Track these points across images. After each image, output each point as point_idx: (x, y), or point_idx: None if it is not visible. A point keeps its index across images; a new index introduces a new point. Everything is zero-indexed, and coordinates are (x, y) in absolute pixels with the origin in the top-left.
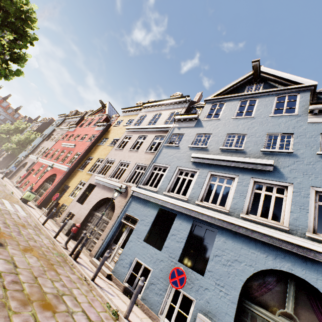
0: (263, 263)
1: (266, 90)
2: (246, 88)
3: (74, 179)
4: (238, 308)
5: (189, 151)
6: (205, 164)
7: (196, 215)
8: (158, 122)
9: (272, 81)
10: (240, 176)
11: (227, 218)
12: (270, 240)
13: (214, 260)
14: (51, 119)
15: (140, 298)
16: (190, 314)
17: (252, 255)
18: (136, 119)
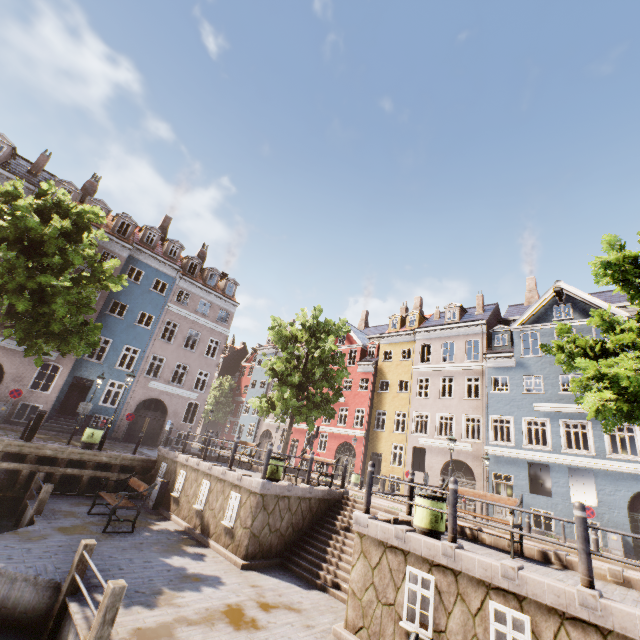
0: (636, 487)
1: (580, 320)
2: (553, 310)
3: (380, 443)
4: (629, 519)
5: (526, 398)
6: (552, 412)
7: (568, 462)
8: (456, 355)
9: (580, 301)
10: (591, 422)
11: (597, 461)
12: (635, 471)
13: (599, 493)
14: (229, 348)
15: (554, 533)
16: (599, 531)
17: (626, 484)
18: (417, 351)
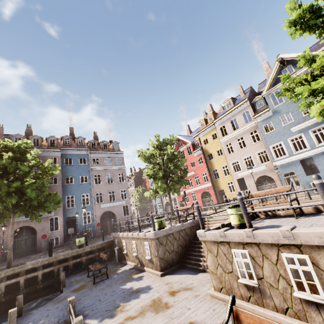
0: None
1: (299, 71)
2: (282, 73)
3: (220, 185)
4: None
5: (285, 128)
6: (302, 129)
7: (322, 151)
8: (239, 124)
9: (295, 60)
10: None
11: None
12: None
13: None
14: (134, 173)
15: None
16: None
17: None
18: (219, 132)
